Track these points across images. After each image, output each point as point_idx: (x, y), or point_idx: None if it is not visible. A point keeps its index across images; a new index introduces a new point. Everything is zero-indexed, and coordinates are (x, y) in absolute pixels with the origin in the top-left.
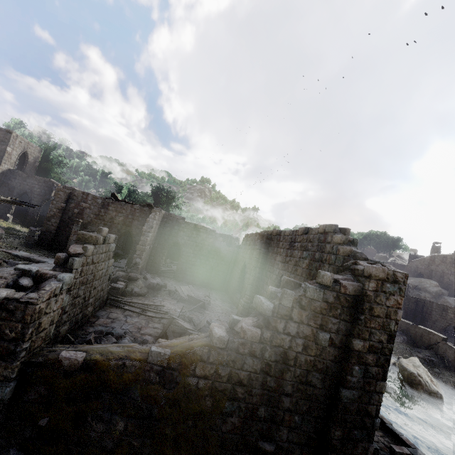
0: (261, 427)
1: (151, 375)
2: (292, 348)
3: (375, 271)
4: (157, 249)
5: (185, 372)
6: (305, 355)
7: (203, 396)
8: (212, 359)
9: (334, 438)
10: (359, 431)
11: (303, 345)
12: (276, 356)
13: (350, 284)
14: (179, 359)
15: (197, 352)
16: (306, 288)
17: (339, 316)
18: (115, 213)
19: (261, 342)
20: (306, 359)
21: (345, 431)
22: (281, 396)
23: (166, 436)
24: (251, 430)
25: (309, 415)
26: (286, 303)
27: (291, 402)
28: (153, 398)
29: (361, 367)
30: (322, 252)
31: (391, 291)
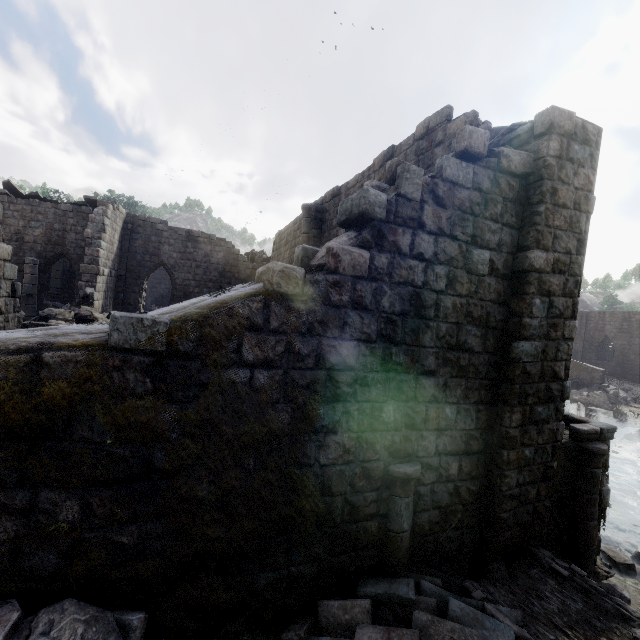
0: (392, 440)
1: (127, 379)
2: (429, 284)
3: (558, 116)
4: (126, 280)
5: (217, 359)
6: (452, 296)
7: (270, 403)
8: (277, 322)
9: (511, 426)
10: (544, 407)
11: (447, 278)
12: (402, 303)
13: (516, 151)
14: (196, 330)
15: (239, 310)
16: (443, 161)
17: (500, 217)
18: (23, 222)
19: (373, 277)
20: (454, 303)
21: (527, 411)
22: (420, 377)
23: (198, 502)
24: (374, 450)
25: (467, 402)
26: (410, 192)
27: (437, 384)
28: (148, 429)
29: (544, 299)
30: (428, 167)
31: (580, 158)
